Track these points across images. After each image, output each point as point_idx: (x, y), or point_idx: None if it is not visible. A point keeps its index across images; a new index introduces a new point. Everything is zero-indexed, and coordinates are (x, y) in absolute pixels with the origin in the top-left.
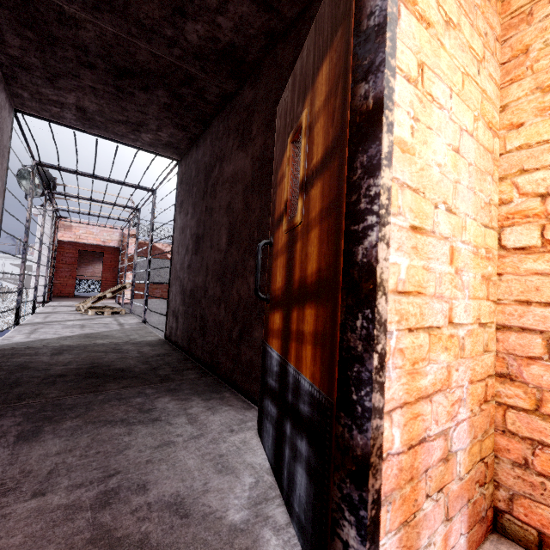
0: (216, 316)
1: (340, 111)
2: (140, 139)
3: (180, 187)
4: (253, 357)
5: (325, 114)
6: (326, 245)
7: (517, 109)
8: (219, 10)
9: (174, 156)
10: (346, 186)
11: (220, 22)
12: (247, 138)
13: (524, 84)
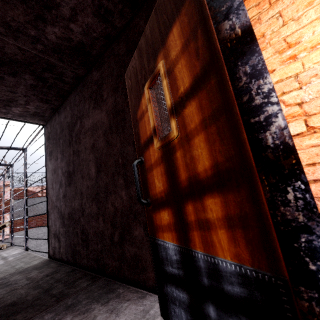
0: (96, 228)
1: (206, 46)
2: (11, 112)
3: (48, 142)
4: (137, 252)
5: (185, 56)
6: (219, 143)
7: (268, 63)
8: (71, 19)
9: (40, 122)
10: (234, 92)
11: (72, 27)
12: (100, 100)
13: (268, 51)
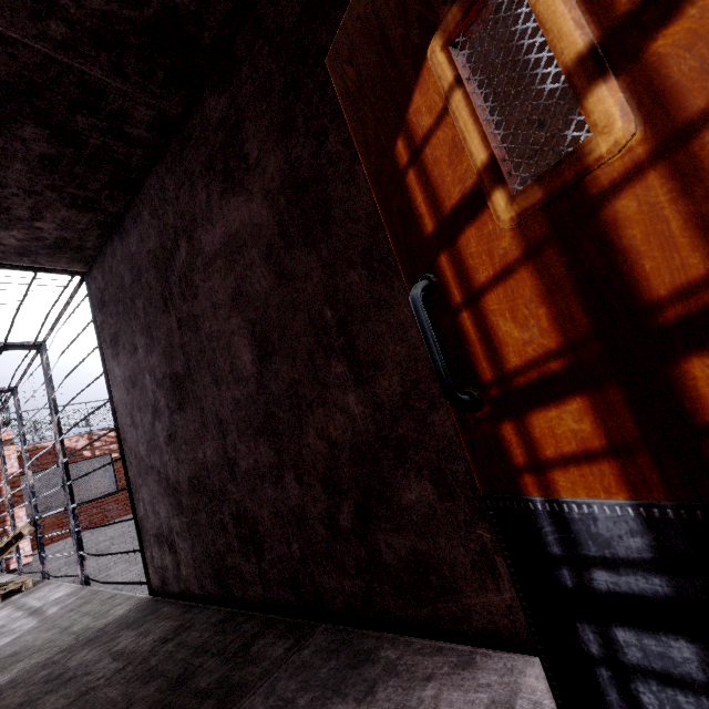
0: (277, 503)
1: None
2: None
3: (103, 314)
4: (419, 547)
5: None
6: None
7: None
8: None
9: (75, 267)
10: None
11: None
12: (241, 170)
13: None
